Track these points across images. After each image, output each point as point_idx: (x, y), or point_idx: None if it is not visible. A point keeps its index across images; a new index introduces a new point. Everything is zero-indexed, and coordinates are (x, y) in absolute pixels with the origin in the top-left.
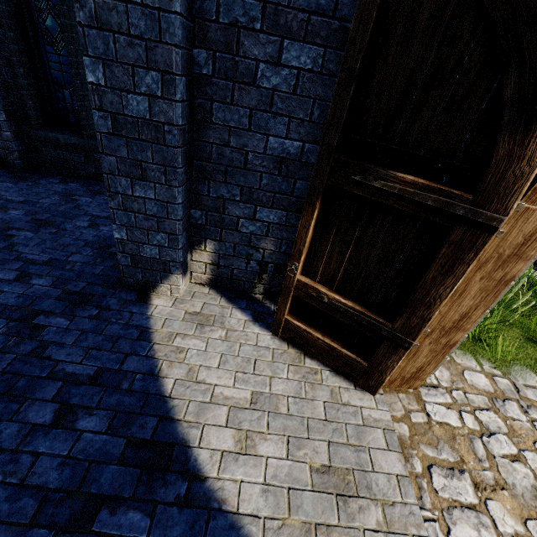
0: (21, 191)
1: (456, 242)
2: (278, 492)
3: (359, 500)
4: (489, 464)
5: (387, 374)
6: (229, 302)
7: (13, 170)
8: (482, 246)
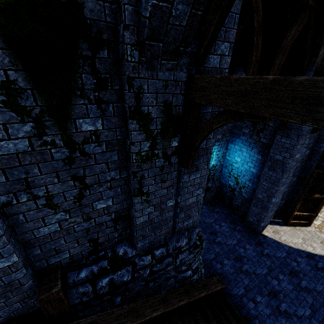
0: None
1: (323, 201)
2: (322, 249)
3: None
4: None
5: (313, 222)
6: (271, 225)
7: None
8: None
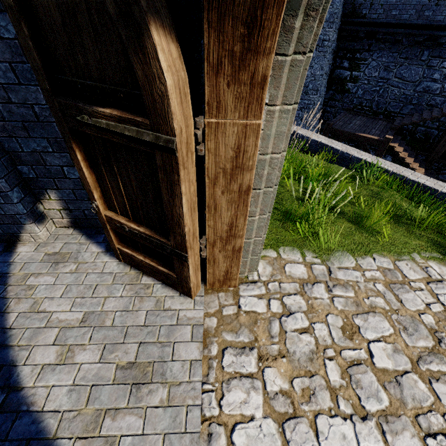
0: None
1: (162, 167)
2: (82, 390)
3: (151, 385)
4: (279, 339)
5: (189, 282)
6: (88, 239)
7: None
8: (177, 167)
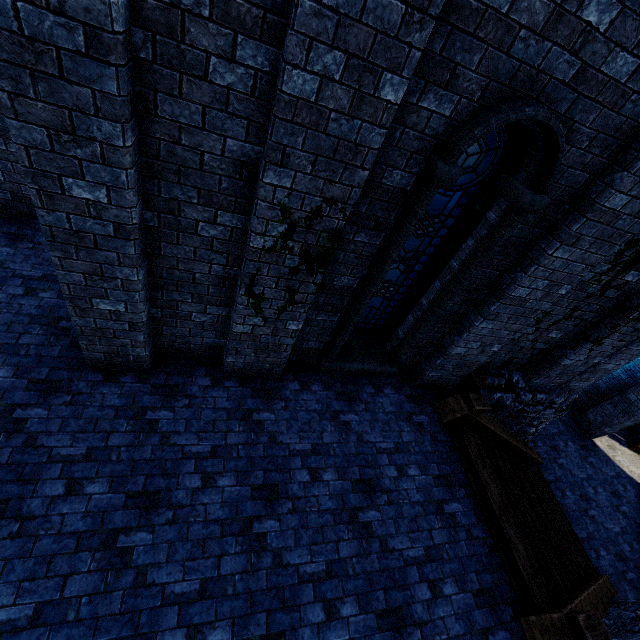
0: None
1: None
2: None
3: None
4: None
5: None
6: (608, 437)
7: None
8: None
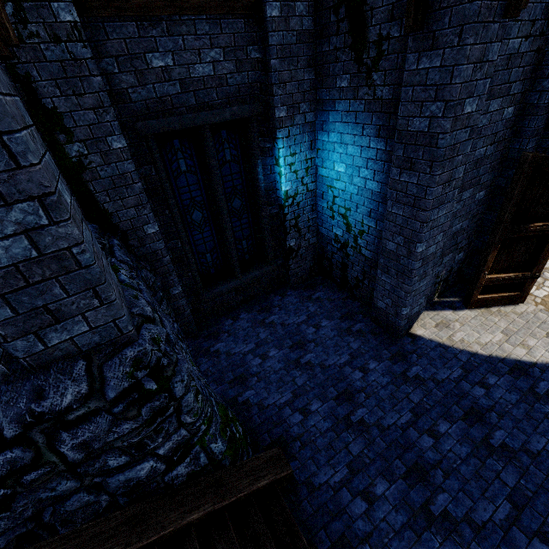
0: (238, 342)
1: None
2: None
3: None
4: None
5: (529, 291)
6: (434, 311)
7: (192, 336)
8: None
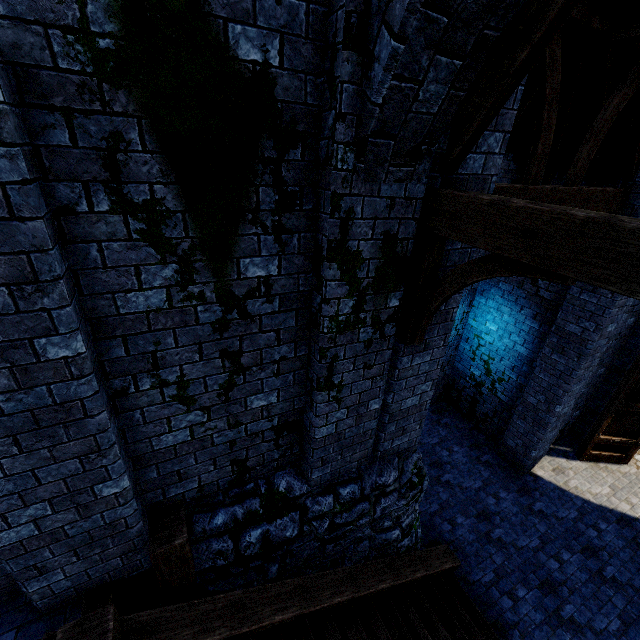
0: None
1: None
2: None
3: None
4: None
5: (633, 455)
6: (550, 456)
7: None
8: None
